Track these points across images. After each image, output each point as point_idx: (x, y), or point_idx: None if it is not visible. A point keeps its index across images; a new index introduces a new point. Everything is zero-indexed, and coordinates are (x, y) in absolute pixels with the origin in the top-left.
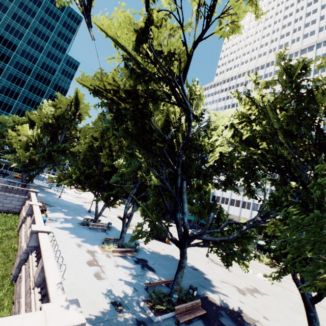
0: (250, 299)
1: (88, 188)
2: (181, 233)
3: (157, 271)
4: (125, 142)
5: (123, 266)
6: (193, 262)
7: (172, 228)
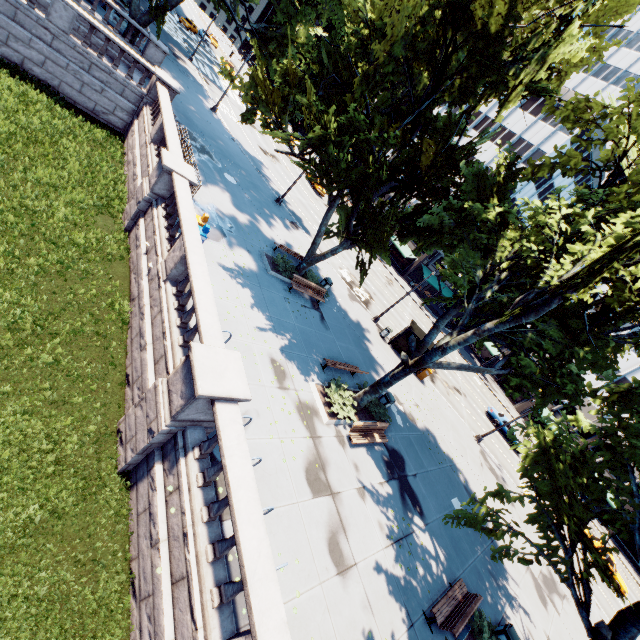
0: (555, 623)
1: (325, 178)
2: (637, 634)
3: (425, 512)
4: (596, 102)
5: (372, 490)
6: (465, 465)
7: (413, 310)
